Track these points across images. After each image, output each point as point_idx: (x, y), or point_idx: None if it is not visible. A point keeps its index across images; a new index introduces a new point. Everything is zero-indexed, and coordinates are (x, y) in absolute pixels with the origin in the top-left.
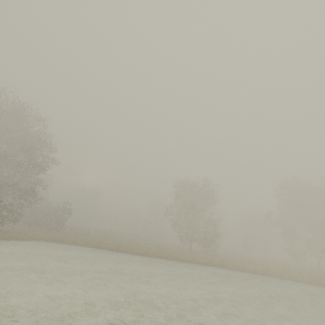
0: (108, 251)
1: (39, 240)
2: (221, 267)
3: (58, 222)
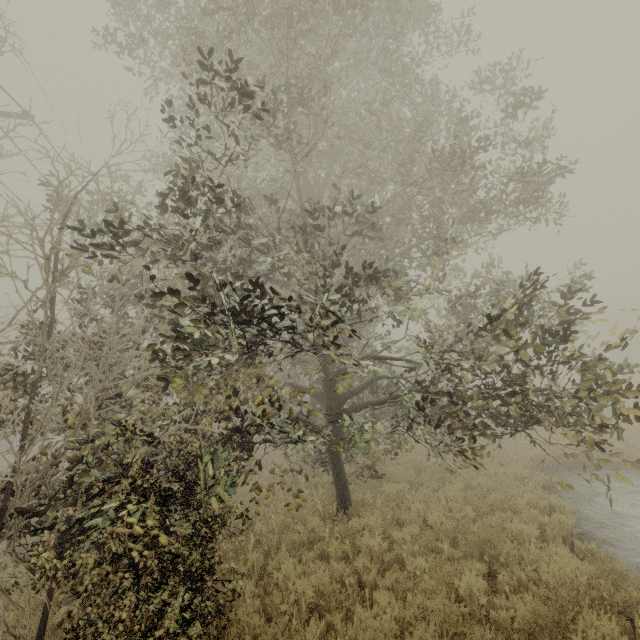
0: None
1: (552, 471)
2: None
3: None
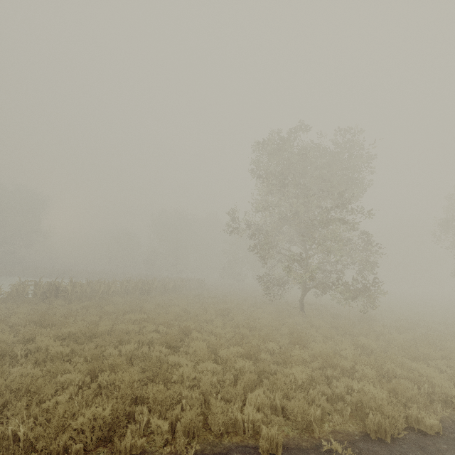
0: None
1: None
2: None
3: None
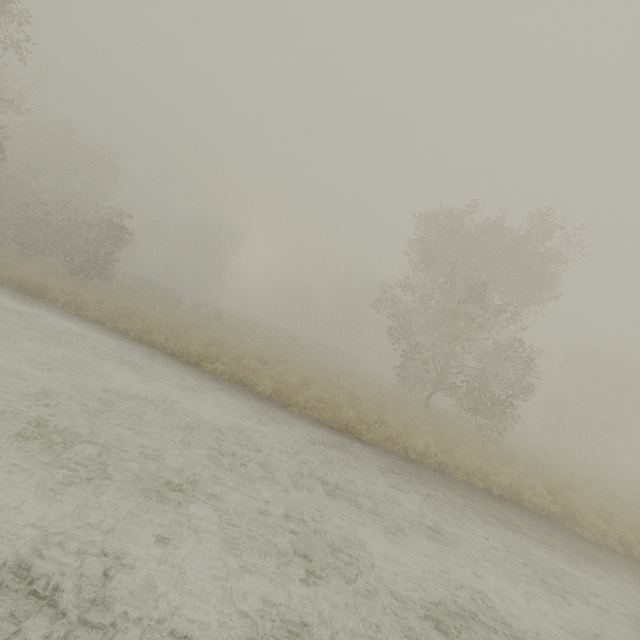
0: (163, 358)
1: None
2: (565, 528)
3: (88, 254)
